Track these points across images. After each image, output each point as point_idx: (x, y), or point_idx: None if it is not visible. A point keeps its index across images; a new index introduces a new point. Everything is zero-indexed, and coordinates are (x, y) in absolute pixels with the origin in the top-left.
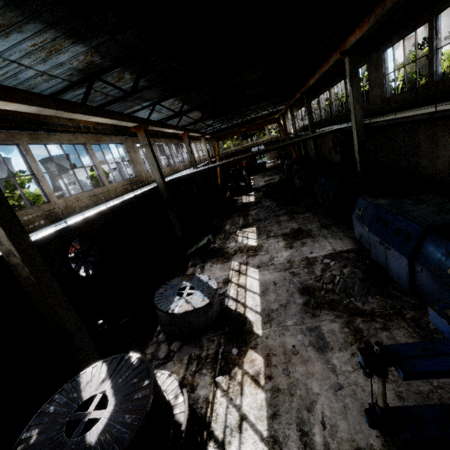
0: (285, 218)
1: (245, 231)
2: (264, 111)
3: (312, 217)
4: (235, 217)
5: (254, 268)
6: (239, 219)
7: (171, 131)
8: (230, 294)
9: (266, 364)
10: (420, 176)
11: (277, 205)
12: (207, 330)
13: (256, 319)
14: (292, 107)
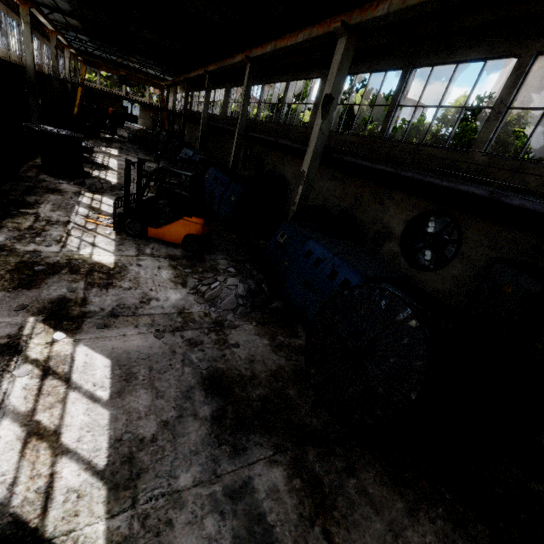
0: (142, 154)
1: (108, 148)
2: (150, 69)
3: (161, 160)
4: (99, 141)
5: (115, 160)
6: (103, 143)
7: (44, 21)
8: (98, 160)
9: (119, 173)
10: (227, 168)
11: (139, 148)
12: (84, 163)
13: (115, 168)
14: (177, 84)
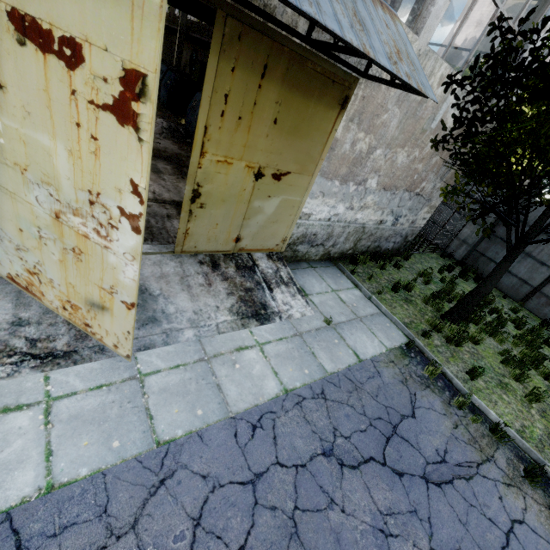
0: None
1: None
2: None
3: None
4: None
5: None
6: None
7: None
8: None
9: None
10: None
11: None
12: None
13: None
14: None
